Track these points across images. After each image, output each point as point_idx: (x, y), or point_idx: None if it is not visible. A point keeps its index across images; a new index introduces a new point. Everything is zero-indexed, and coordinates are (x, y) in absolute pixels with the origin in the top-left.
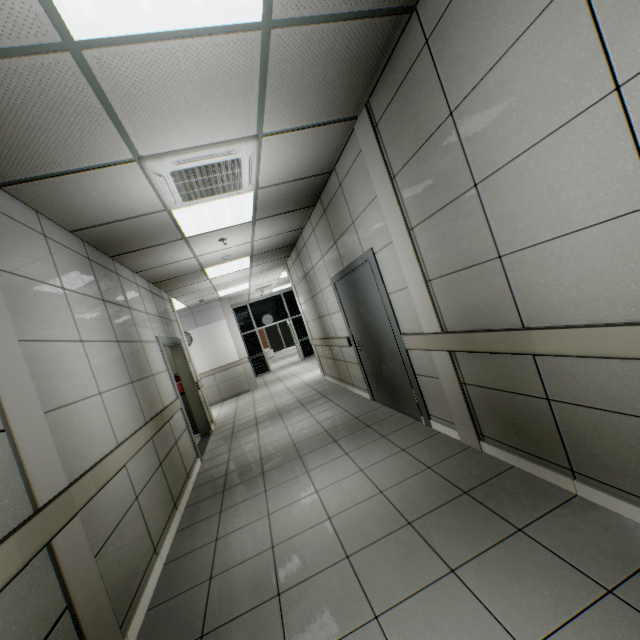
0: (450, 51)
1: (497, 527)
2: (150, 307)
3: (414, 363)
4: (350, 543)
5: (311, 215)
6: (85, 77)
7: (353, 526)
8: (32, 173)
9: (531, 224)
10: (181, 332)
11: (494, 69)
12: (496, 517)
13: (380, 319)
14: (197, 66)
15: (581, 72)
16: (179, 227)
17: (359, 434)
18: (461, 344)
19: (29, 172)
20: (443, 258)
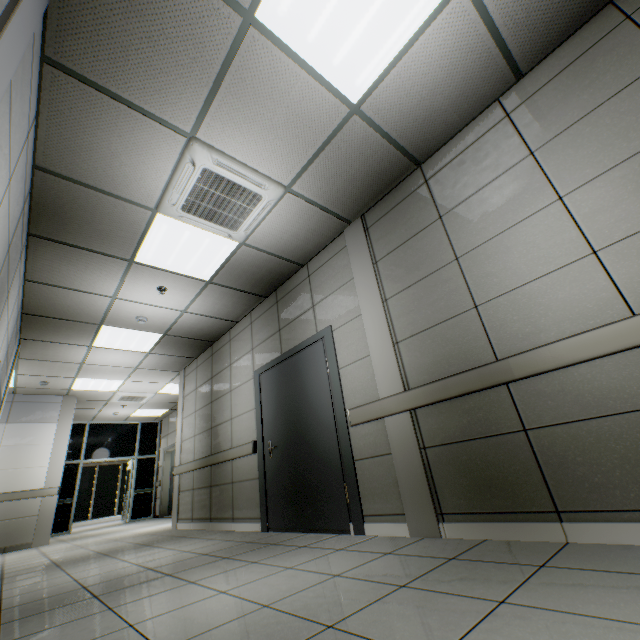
0: (444, 185)
1: (516, 568)
2: (11, 327)
3: (355, 445)
4: (324, 615)
5: (255, 308)
6: (231, 44)
7: (316, 603)
8: (93, 75)
9: (505, 278)
10: (4, 398)
11: (477, 193)
12: (507, 564)
13: (319, 401)
14: (300, 100)
15: (537, 192)
16: (141, 242)
17: (264, 549)
18: (429, 395)
19: (92, 72)
20: (417, 319)
